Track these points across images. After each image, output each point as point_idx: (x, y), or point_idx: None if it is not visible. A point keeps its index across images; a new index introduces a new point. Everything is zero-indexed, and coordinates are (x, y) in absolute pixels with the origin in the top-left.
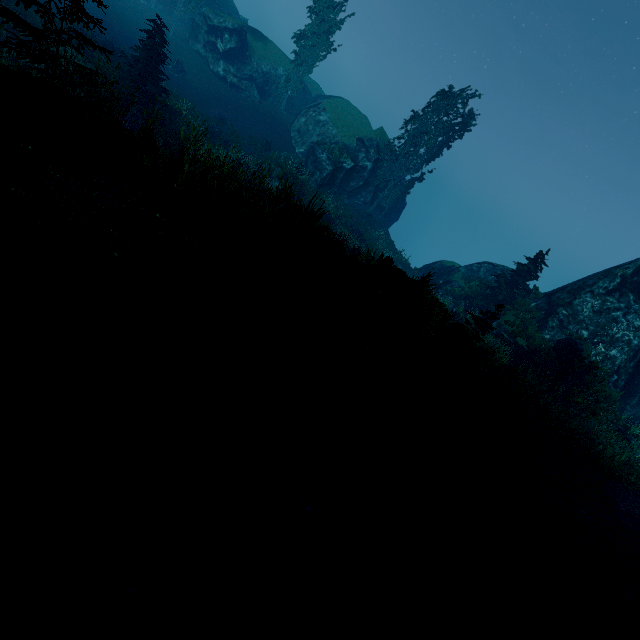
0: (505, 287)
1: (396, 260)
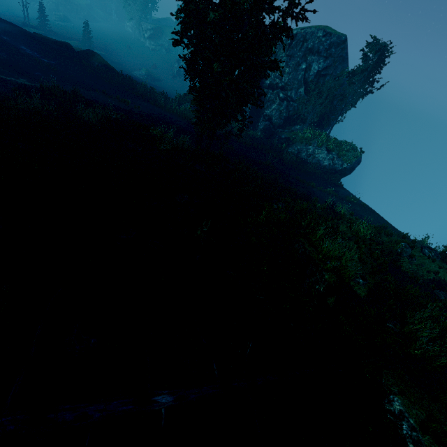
0: None
1: None
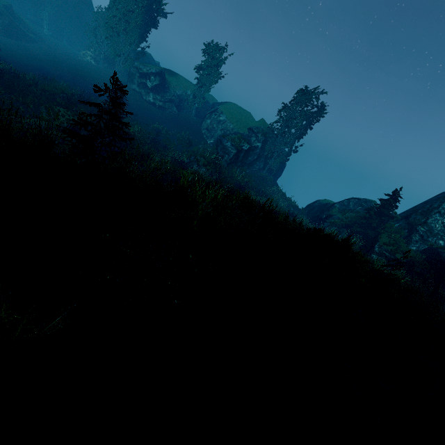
0: (375, 217)
1: (288, 205)
